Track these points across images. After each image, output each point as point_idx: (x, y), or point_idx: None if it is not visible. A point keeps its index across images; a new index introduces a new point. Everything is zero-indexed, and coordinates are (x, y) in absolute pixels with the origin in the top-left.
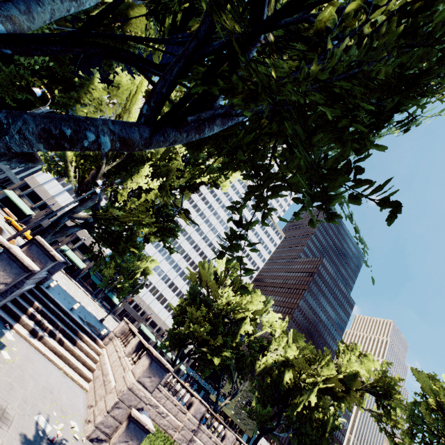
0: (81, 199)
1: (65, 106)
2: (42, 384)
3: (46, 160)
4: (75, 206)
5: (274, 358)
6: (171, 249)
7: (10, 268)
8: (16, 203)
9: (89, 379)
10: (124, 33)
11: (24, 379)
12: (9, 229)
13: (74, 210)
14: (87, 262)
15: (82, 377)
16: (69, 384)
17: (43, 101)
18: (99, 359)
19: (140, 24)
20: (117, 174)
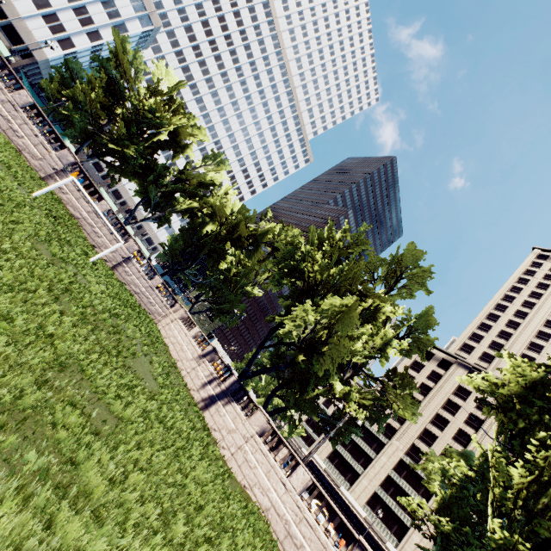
0: None
1: None
2: None
3: None
4: None
5: (204, 209)
6: None
7: None
8: None
9: None
10: None
11: None
12: None
13: None
14: (18, 57)
15: None
16: None
17: None
18: None
19: None
20: None
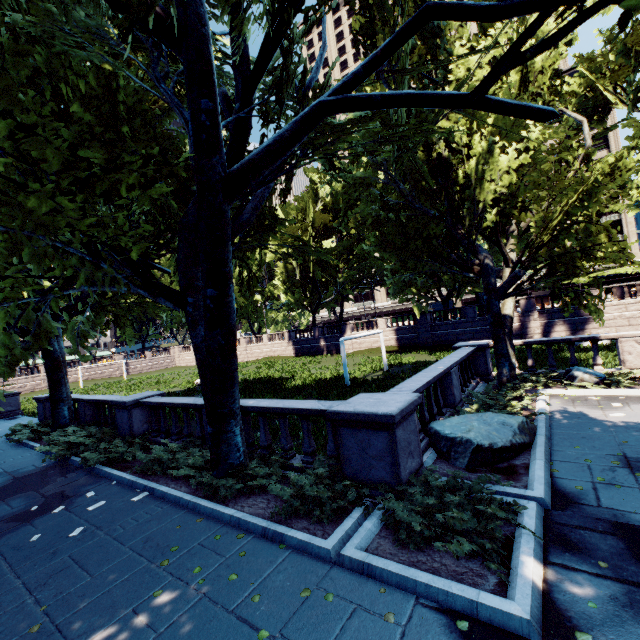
0: None
1: None
2: None
3: None
4: None
5: None
6: None
7: None
8: None
9: None
10: None
11: None
12: None
13: None
14: None
15: None
16: None
17: None
18: None
19: None
20: None
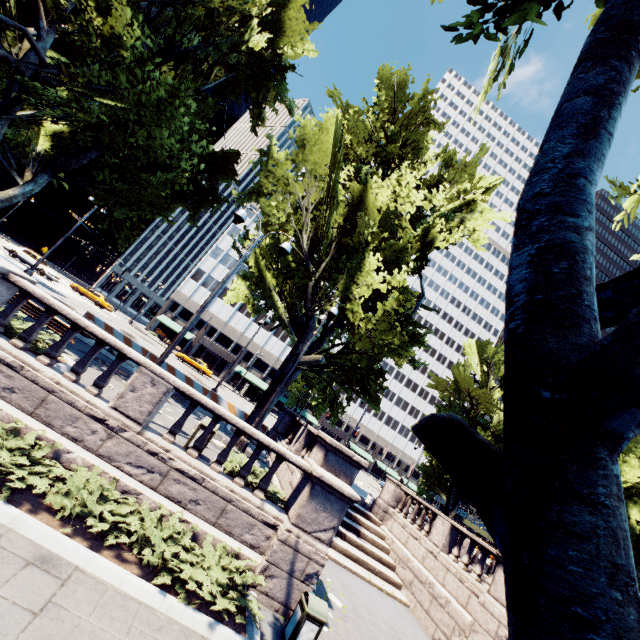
0: (297, 333)
1: (218, 199)
2: (386, 631)
3: (250, 297)
4: (295, 345)
5: None
6: (417, 362)
7: (330, 503)
8: (173, 329)
9: (398, 584)
10: (275, 54)
11: (374, 635)
12: (189, 371)
13: (297, 352)
14: (268, 380)
15: (389, 583)
16: (391, 605)
17: (195, 205)
18: (390, 547)
19: (297, 27)
20: (332, 281)
